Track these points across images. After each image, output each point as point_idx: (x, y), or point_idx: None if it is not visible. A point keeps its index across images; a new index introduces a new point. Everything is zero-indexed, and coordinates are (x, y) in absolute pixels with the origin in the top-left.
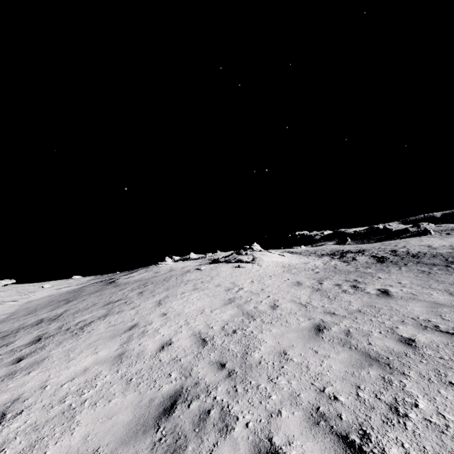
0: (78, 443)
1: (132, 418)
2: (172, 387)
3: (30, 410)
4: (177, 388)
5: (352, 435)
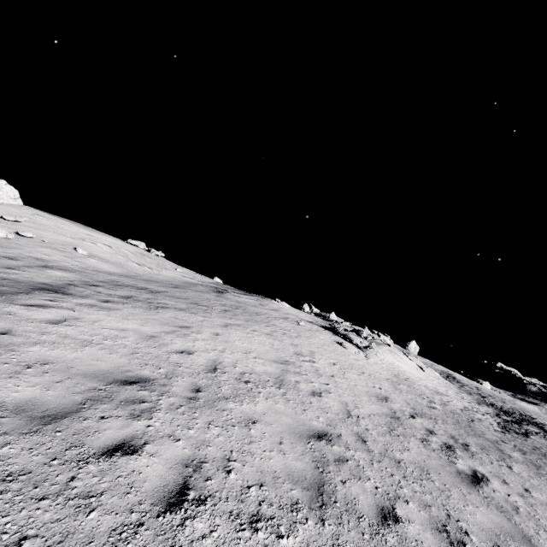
0: (70, 358)
1: (106, 369)
2: (149, 375)
3: (76, 328)
4: (151, 378)
5: (193, 492)
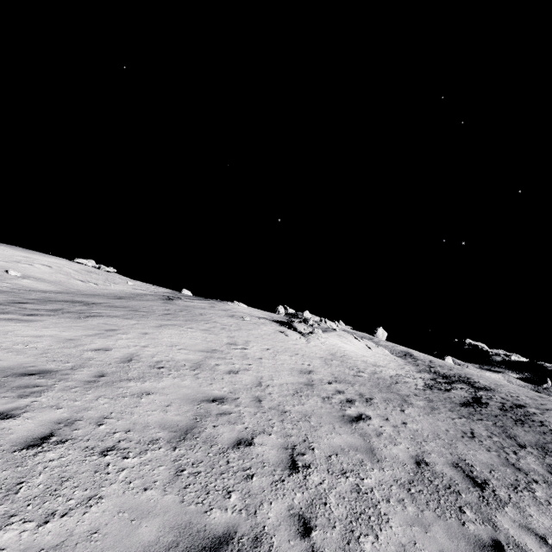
0: None
1: (7, 366)
2: (53, 368)
3: None
4: (54, 370)
5: (56, 437)
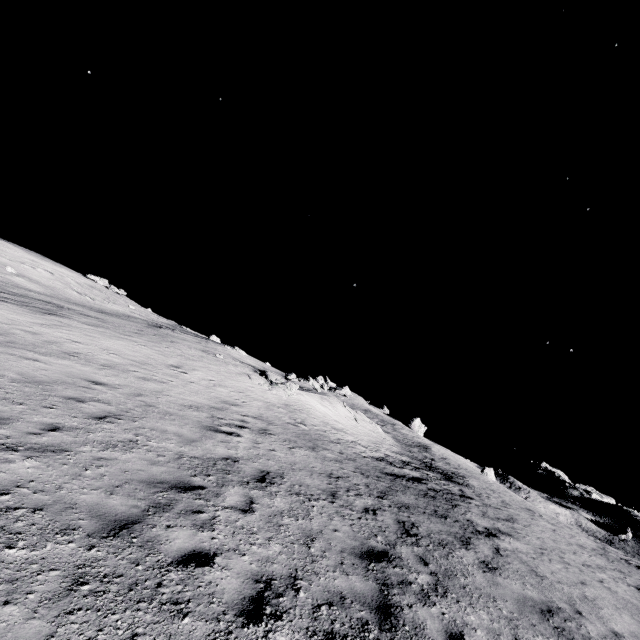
0: None
1: None
2: None
3: None
4: None
5: None
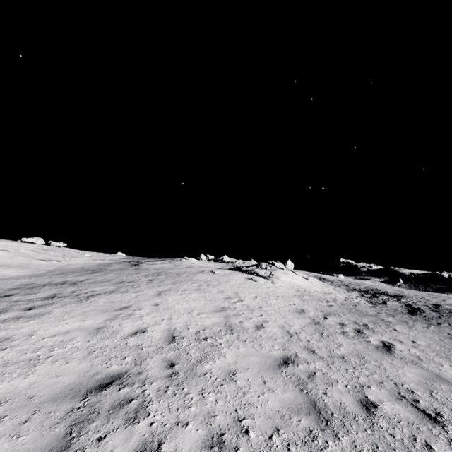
0: (23, 387)
1: (72, 382)
2: (118, 369)
3: (11, 349)
4: (122, 371)
5: None
